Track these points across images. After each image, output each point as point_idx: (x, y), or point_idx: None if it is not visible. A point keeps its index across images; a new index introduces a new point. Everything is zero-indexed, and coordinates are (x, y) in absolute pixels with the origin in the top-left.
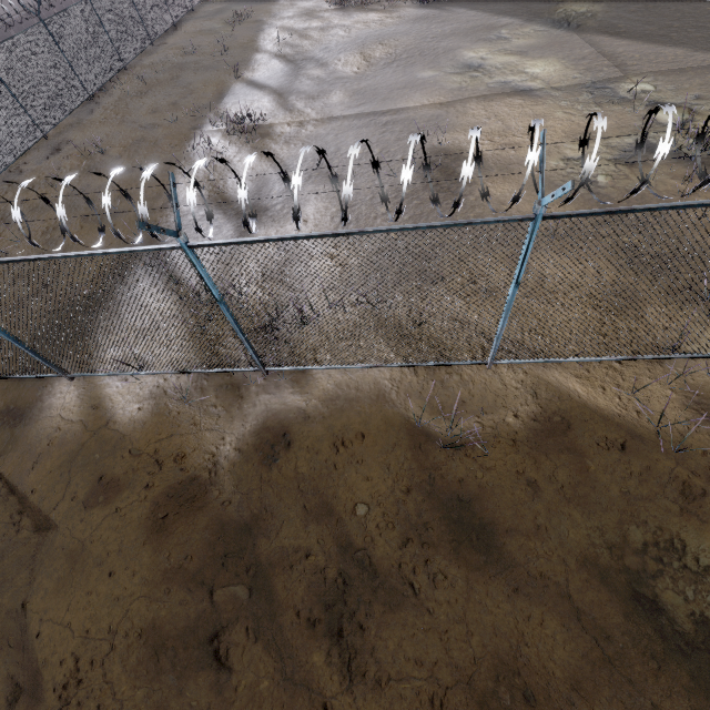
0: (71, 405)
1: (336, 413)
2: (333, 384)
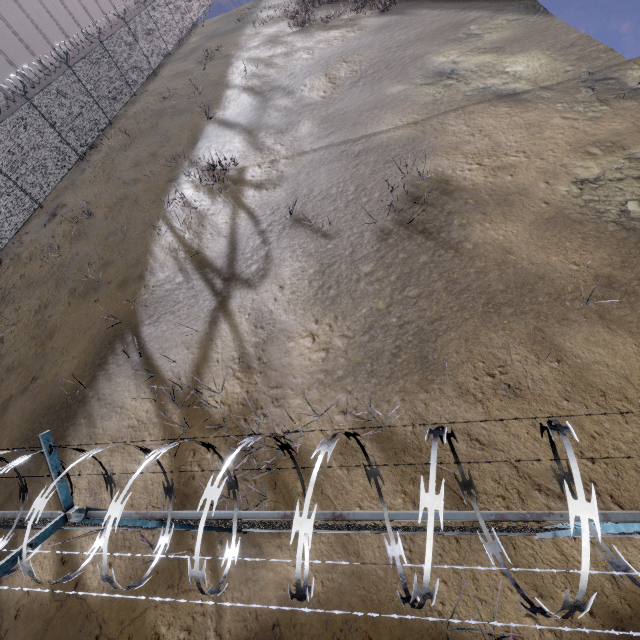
0: (42, 556)
1: (334, 596)
2: (326, 542)
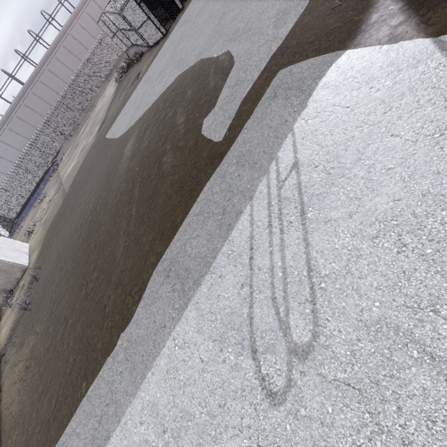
0: None
1: None
2: None
